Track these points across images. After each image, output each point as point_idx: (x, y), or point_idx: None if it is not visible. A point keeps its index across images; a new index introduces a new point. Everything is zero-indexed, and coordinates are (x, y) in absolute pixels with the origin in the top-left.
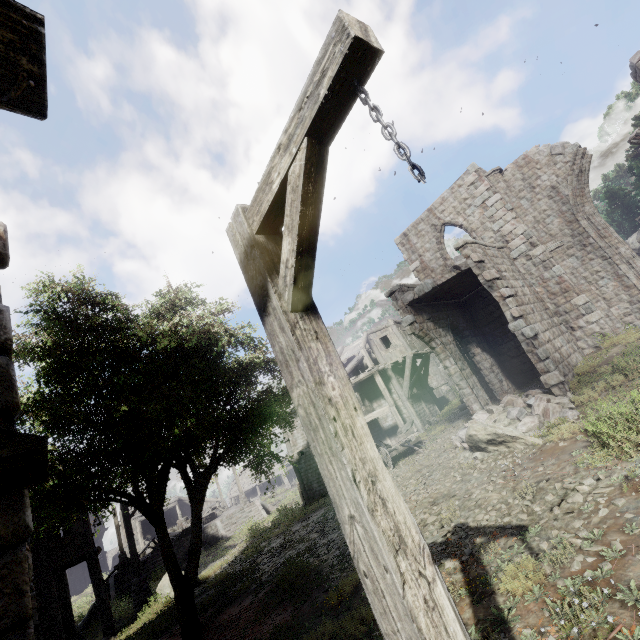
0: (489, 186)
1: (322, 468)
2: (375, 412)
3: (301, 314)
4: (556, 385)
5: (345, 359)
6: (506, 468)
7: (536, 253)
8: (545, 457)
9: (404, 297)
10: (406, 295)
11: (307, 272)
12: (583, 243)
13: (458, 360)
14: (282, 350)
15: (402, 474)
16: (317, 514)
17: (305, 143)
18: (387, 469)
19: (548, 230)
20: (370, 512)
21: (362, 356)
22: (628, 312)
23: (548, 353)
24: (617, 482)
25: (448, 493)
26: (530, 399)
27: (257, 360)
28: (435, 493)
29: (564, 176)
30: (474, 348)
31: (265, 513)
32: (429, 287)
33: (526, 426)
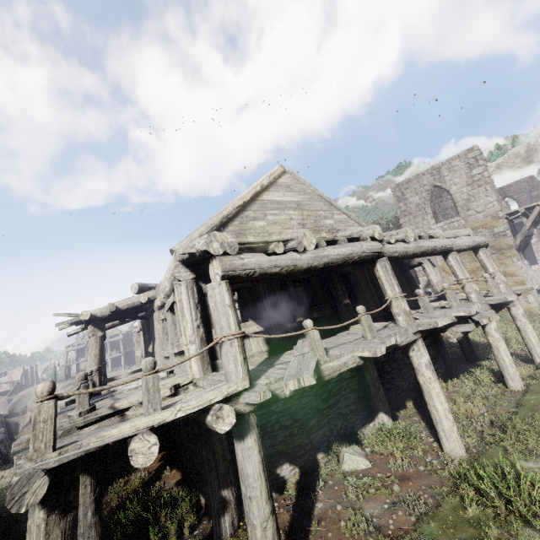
0: (535, 187)
1: None
2: None
3: None
4: None
5: None
6: None
7: None
8: None
9: None
10: None
11: None
12: None
13: None
14: None
15: None
16: None
17: None
18: None
19: None
20: None
21: None
22: None
23: None
24: None
25: None
26: (532, 266)
27: None
28: None
29: None
30: None
31: None
32: None
33: None
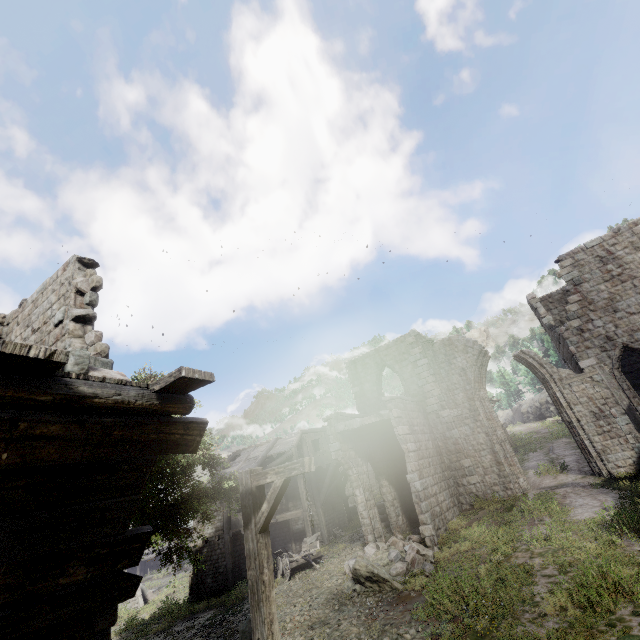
0: (422, 351)
1: (252, 612)
2: (289, 513)
3: (262, 534)
4: (429, 537)
5: (276, 453)
6: (371, 606)
7: (443, 414)
8: (398, 603)
9: (337, 426)
10: (339, 424)
11: (270, 518)
12: (475, 418)
13: (367, 490)
14: (250, 549)
15: (295, 589)
16: (205, 615)
17: (283, 480)
18: (284, 579)
19: (455, 399)
20: (267, 638)
21: (292, 454)
22: (496, 482)
23: (429, 507)
24: (426, 636)
25: (325, 620)
26: (407, 545)
27: (203, 457)
28: (315, 617)
29: (471, 364)
30: (383, 480)
31: (142, 601)
32: (358, 424)
33: (396, 570)
